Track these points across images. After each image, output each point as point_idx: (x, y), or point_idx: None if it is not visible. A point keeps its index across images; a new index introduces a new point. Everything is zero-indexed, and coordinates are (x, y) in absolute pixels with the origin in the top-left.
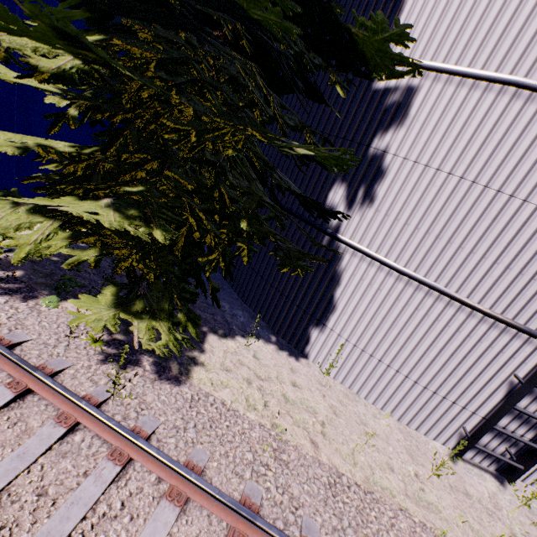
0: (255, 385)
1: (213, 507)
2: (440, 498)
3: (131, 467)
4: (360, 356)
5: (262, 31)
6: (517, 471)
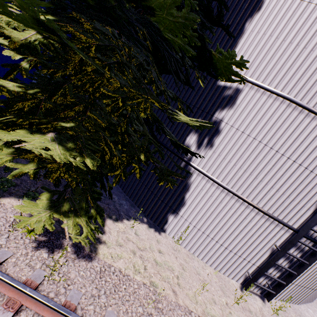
0: (138, 255)
1: None
2: (239, 316)
3: None
4: (197, 232)
5: (166, 44)
6: (272, 294)
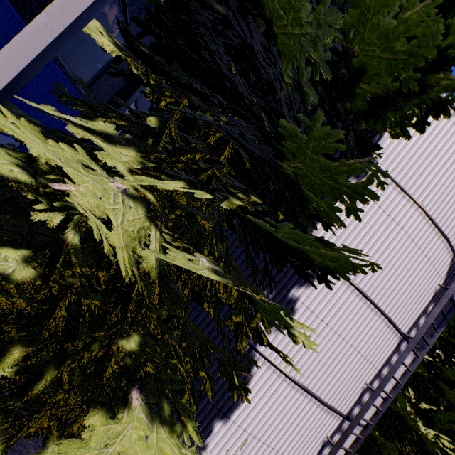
0: None
1: None
2: None
3: None
4: (251, 441)
5: None
6: None
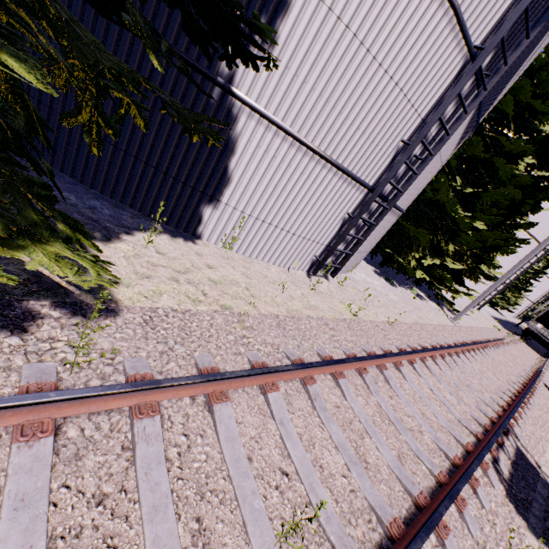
0: (183, 281)
1: (247, 383)
2: (316, 301)
3: (162, 409)
4: (254, 224)
5: None
6: (337, 270)
